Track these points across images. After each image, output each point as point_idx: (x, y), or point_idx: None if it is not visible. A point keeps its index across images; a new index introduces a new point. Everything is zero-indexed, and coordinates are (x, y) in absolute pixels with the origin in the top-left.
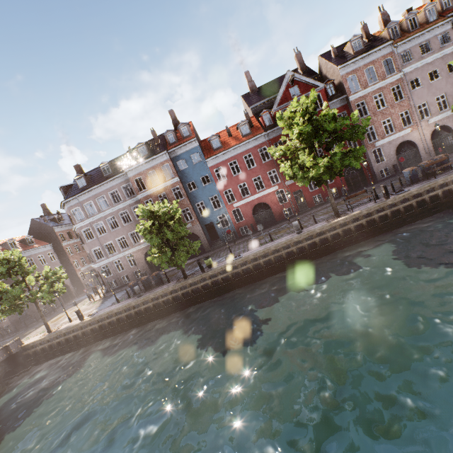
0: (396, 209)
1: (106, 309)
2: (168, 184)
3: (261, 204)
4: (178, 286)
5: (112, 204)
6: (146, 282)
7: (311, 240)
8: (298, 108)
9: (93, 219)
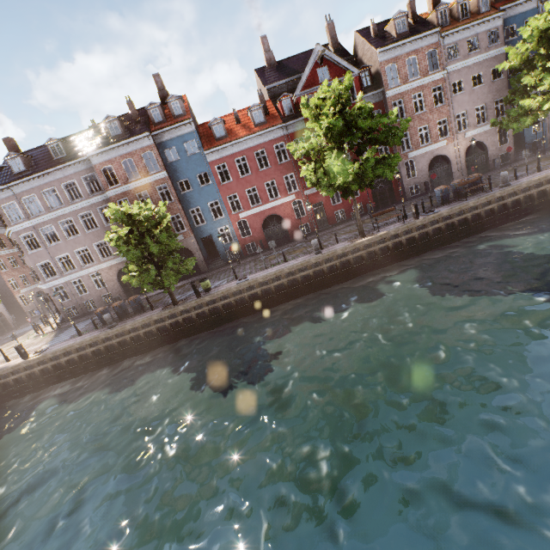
0: (425, 231)
1: (62, 344)
2: (151, 180)
3: (274, 216)
4: (165, 314)
5: (67, 202)
6: (120, 309)
7: (331, 262)
8: (329, 95)
9: (38, 220)
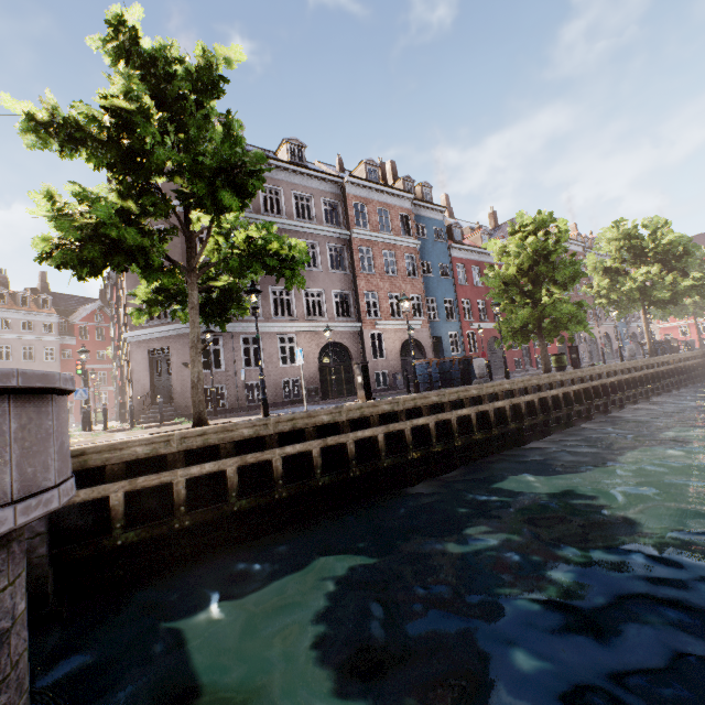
0: (692, 363)
1: None
2: (403, 243)
3: (493, 340)
4: (566, 375)
5: (291, 215)
6: (458, 368)
7: (662, 367)
8: (647, 224)
9: None
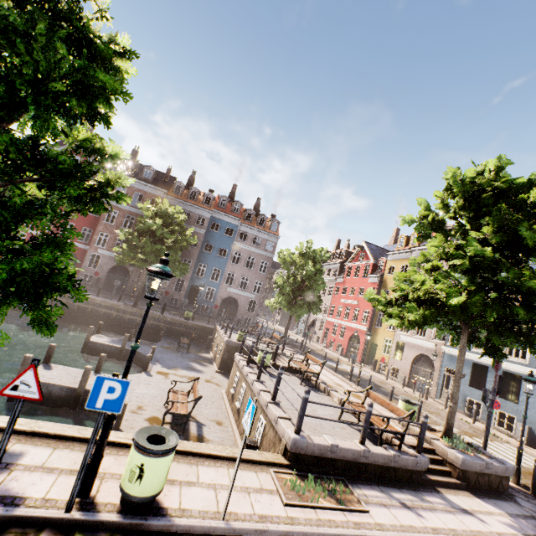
0: None
1: None
2: None
3: None
4: None
5: None
6: None
7: None
8: None
9: None
